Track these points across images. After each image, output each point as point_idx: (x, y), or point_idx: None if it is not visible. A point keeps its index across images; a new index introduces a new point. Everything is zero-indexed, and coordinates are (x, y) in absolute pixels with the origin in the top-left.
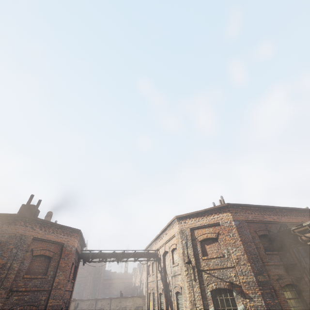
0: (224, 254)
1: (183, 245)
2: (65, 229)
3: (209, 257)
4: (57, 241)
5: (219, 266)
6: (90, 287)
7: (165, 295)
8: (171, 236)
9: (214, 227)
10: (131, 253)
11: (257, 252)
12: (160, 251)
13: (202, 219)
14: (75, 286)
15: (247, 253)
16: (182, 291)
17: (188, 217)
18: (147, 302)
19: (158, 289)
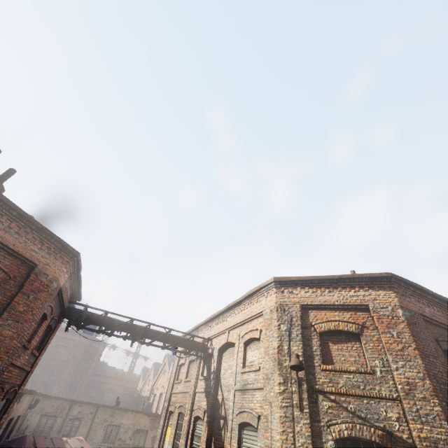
0: (373, 368)
1: (281, 333)
2: (48, 238)
3: (337, 368)
4: (22, 254)
5: (361, 390)
6: (68, 381)
7: (209, 424)
8: (252, 315)
9: (354, 312)
10: (160, 332)
11: (447, 380)
12: (213, 342)
13: (329, 292)
14: (44, 373)
15: (431, 377)
16: (261, 425)
17: (299, 284)
18: (163, 428)
19: (194, 409)
